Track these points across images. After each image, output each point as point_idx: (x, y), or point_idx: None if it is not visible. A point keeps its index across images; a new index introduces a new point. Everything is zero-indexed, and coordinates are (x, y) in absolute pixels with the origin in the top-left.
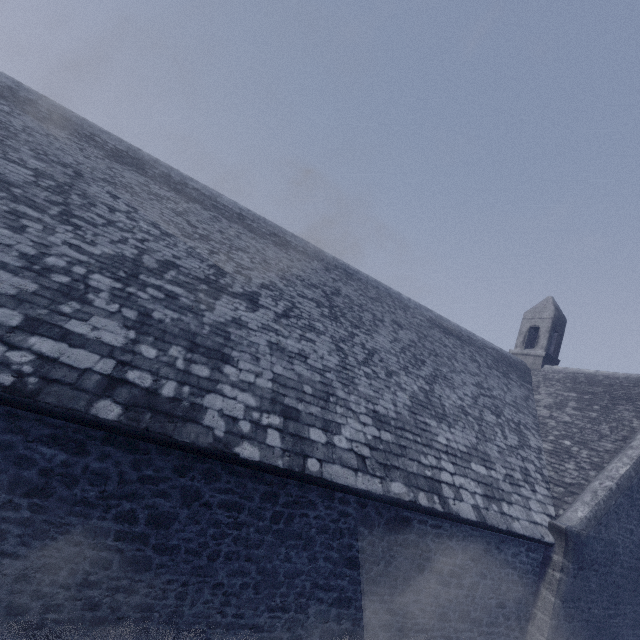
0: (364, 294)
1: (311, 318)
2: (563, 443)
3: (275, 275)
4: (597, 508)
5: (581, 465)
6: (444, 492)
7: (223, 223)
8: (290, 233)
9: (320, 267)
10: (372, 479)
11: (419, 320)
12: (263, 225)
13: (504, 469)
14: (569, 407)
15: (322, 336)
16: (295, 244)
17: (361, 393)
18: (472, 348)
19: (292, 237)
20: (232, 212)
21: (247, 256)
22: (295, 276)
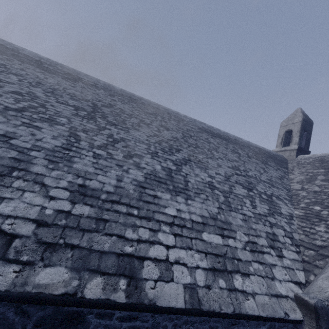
0: (141, 110)
1: (57, 115)
2: (313, 208)
3: (41, 90)
4: None
5: None
6: (143, 272)
7: (13, 62)
8: (84, 73)
9: (104, 93)
10: (2, 267)
11: (190, 127)
12: (59, 68)
13: (246, 236)
14: (318, 180)
15: (58, 126)
16: (87, 80)
17: (74, 169)
18: (236, 145)
19: (85, 76)
20: (31, 59)
21: (18, 77)
22: (67, 93)
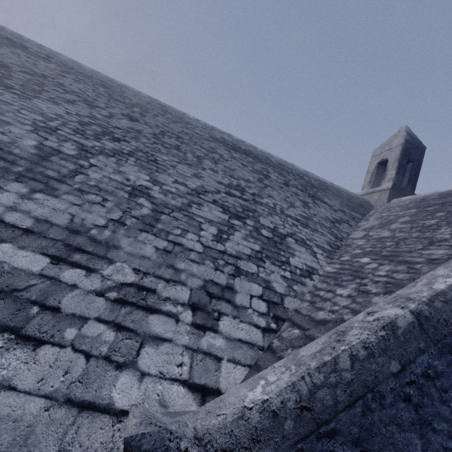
0: (107, 95)
1: None
2: (358, 261)
3: None
4: (322, 379)
5: (365, 288)
6: None
7: None
8: (35, 43)
9: (53, 67)
10: None
11: (193, 132)
12: None
13: (137, 275)
14: (397, 222)
15: None
16: (35, 51)
17: None
18: (273, 169)
19: (36, 45)
20: None
21: None
22: None
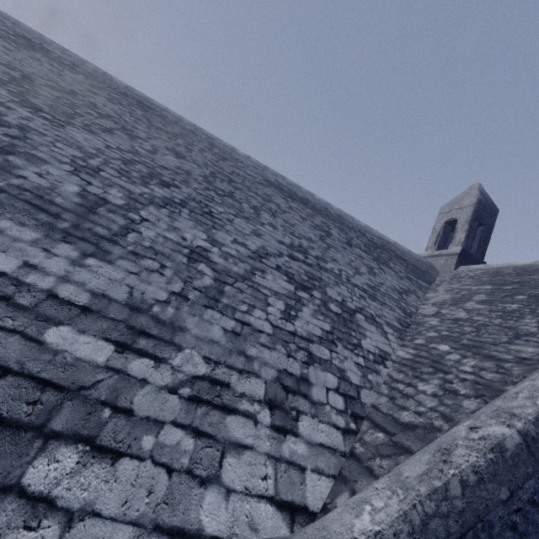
0: (146, 121)
1: None
2: (435, 348)
3: None
4: (434, 508)
5: (452, 386)
6: None
7: None
8: (58, 45)
9: (81, 80)
10: None
11: (244, 173)
12: (8, 25)
13: (208, 365)
14: (472, 301)
15: None
16: (58, 56)
17: None
18: (333, 223)
19: (59, 49)
20: None
21: None
22: None
